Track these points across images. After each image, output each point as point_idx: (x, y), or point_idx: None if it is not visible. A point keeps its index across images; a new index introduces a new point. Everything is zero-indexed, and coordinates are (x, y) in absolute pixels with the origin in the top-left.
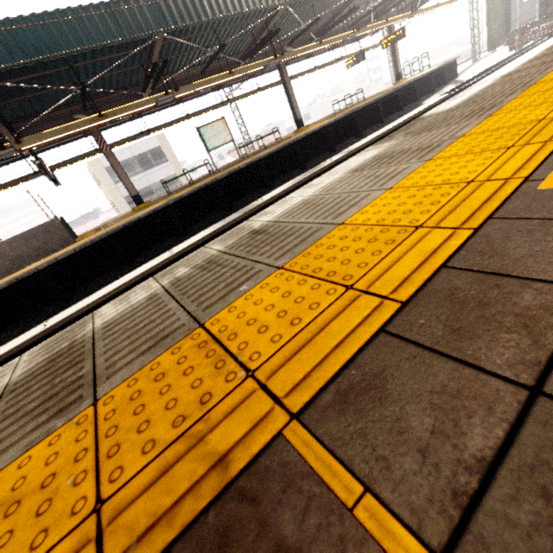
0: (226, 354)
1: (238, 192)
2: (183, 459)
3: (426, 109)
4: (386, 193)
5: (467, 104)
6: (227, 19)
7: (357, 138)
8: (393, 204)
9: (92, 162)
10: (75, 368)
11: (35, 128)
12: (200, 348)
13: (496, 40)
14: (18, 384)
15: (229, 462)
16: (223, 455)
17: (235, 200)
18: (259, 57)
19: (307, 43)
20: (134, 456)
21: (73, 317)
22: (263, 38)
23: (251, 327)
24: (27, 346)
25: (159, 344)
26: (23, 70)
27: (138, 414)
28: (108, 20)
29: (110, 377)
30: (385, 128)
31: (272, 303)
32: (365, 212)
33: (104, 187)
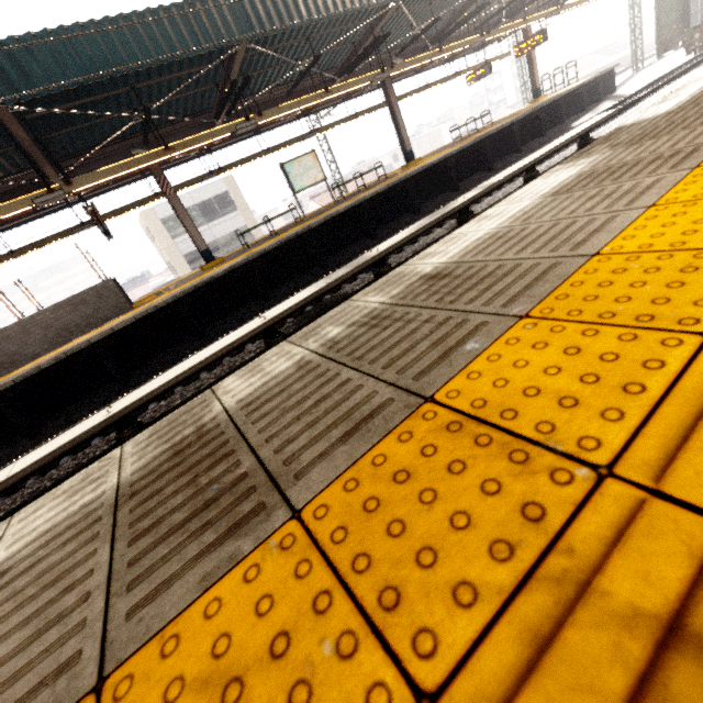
0: (520, 441)
1: (335, 244)
2: (570, 622)
3: (587, 129)
4: (651, 212)
5: (699, 103)
6: (324, 23)
7: (486, 173)
8: (682, 222)
9: (144, 212)
10: (226, 463)
11: (85, 167)
12: (453, 432)
13: (668, 40)
14: (137, 485)
15: (701, 637)
16: (671, 621)
17: (331, 254)
18: (359, 72)
19: (419, 53)
20: (444, 611)
21: (143, 401)
22: (368, 46)
23: (540, 400)
24: (87, 437)
25: (363, 427)
26: (76, 93)
27: (399, 535)
28: (181, 26)
29: (299, 475)
30: (533, 155)
31: (553, 364)
32: (631, 237)
33: (159, 244)
